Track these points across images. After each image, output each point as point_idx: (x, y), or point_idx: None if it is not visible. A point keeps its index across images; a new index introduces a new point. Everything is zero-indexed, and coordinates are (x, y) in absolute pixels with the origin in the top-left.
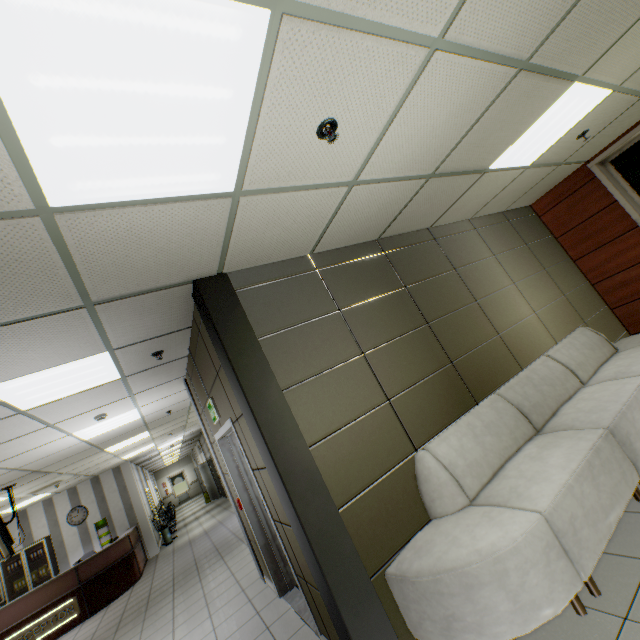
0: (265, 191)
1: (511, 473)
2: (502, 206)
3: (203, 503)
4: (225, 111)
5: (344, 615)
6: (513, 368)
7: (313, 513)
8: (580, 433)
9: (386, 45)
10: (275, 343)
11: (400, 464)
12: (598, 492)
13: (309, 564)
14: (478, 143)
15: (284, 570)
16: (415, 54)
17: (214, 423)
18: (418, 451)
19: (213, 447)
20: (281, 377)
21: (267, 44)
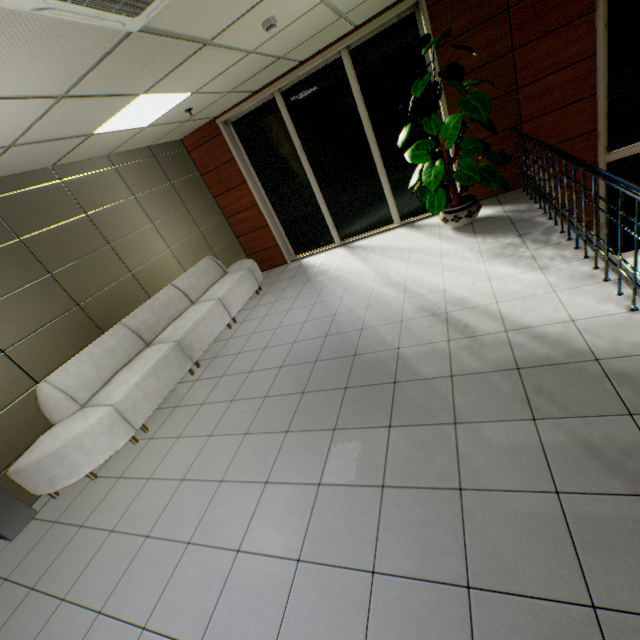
0: None
1: (114, 381)
2: (145, 144)
3: None
4: None
5: None
6: (143, 298)
7: None
8: (164, 346)
9: None
10: None
11: (21, 398)
12: (159, 381)
13: None
14: (59, 126)
15: None
16: None
17: None
18: (40, 384)
19: None
20: None
21: None
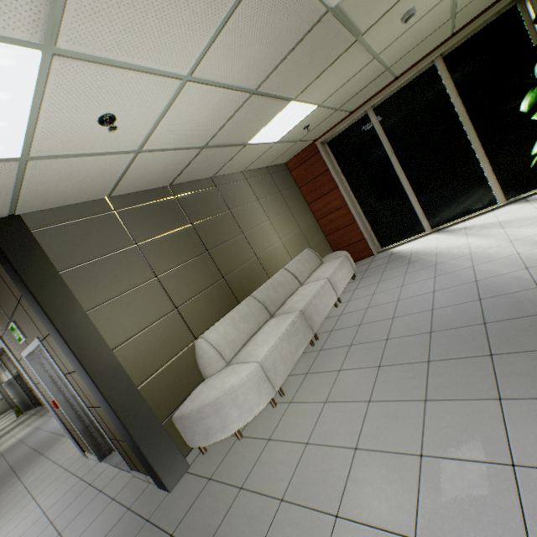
0: (54, 156)
1: (251, 343)
2: (265, 163)
3: (14, 417)
4: (5, 106)
5: (143, 449)
6: (264, 278)
7: (118, 394)
8: (289, 315)
9: (147, 76)
10: (77, 275)
11: (185, 350)
12: (290, 345)
13: (117, 427)
14: (235, 130)
15: (103, 442)
16: (172, 82)
17: (20, 343)
18: (197, 339)
19: (21, 363)
20: (85, 301)
21: (42, 69)
